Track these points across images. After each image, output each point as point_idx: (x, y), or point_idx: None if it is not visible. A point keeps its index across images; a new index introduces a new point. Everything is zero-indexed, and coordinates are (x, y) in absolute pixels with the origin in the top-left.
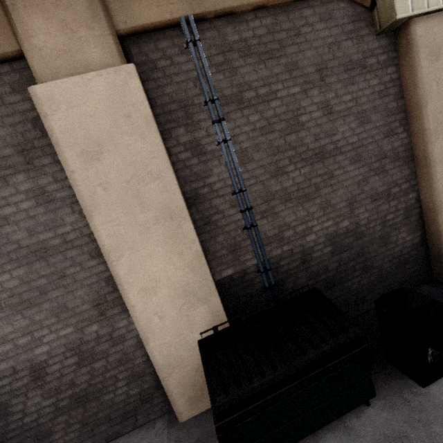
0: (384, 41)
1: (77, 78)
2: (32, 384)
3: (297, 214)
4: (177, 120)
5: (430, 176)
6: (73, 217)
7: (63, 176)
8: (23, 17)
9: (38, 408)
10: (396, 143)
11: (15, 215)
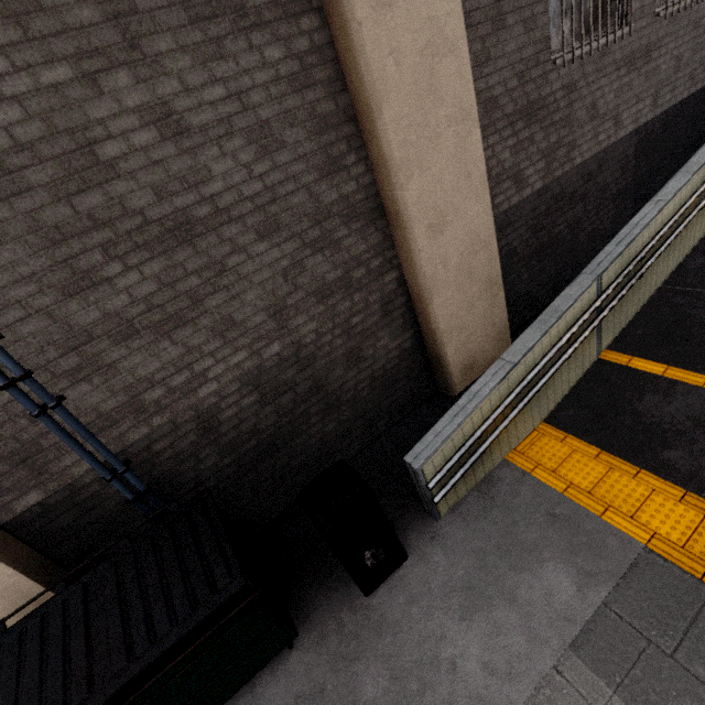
0: None
1: None
2: None
3: (163, 357)
4: None
5: (408, 245)
6: None
7: None
8: None
9: None
10: (348, 186)
11: None
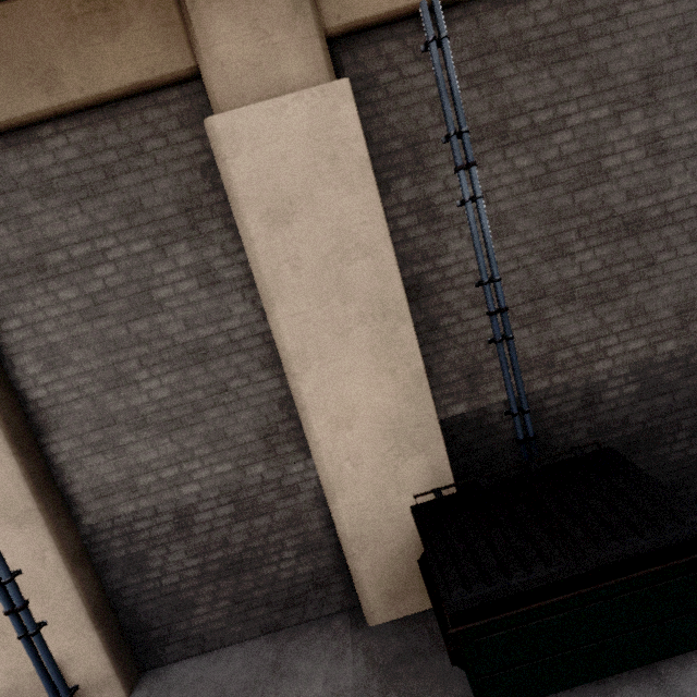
0: None
1: (269, 104)
2: (175, 534)
3: (582, 325)
4: (400, 165)
5: None
6: (244, 308)
7: (235, 248)
8: (205, 19)
9: (180, 568)
10: None
11: (171, 300)
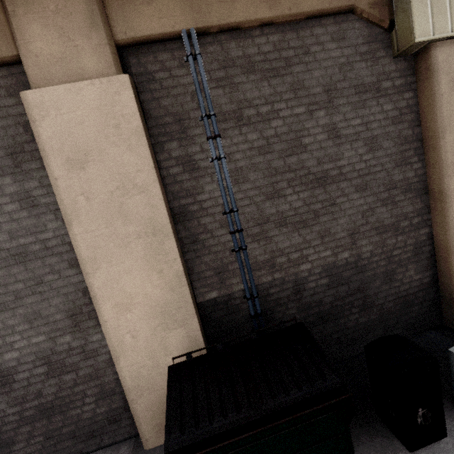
0: (402, 64)
1: (69, 86)
2: None
3: (292, 241)
4: (171, 133)
5: (444, 212)
6: (56, 224)
7: (49, 182)
8: (23, 24)
9: (2, 415)
10: (409, 173)
11: None
